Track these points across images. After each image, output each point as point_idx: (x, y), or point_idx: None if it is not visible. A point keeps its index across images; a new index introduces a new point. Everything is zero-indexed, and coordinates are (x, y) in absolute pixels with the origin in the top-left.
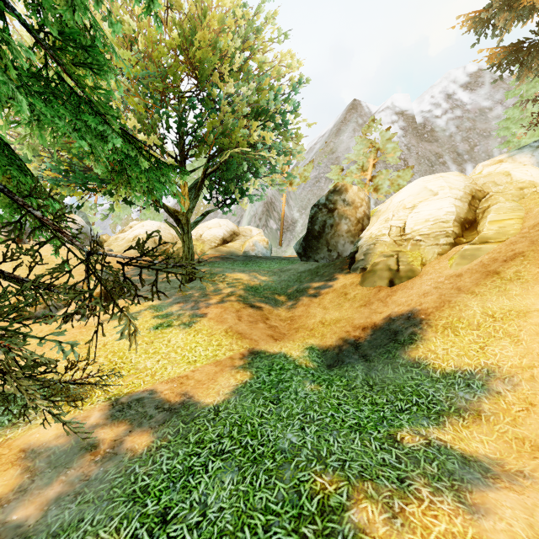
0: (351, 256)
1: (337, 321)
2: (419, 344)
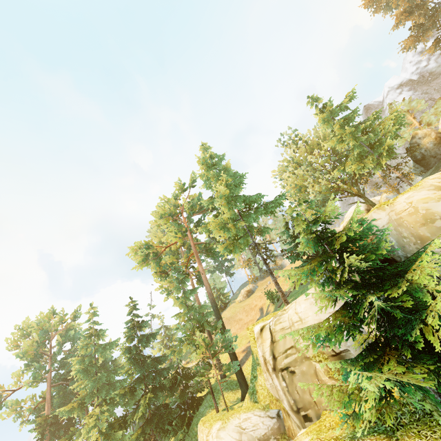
0: None
1: None
2: None
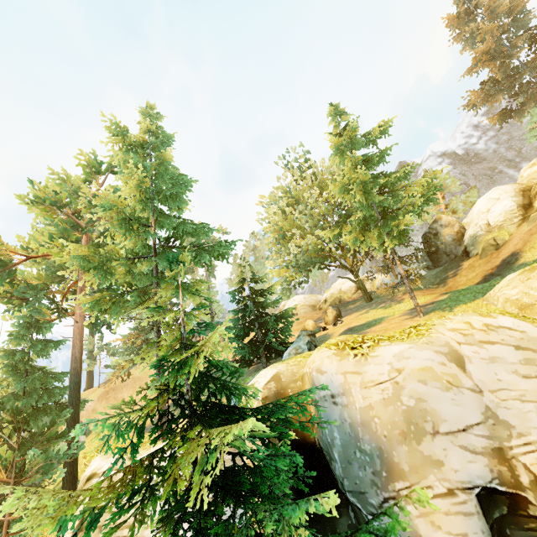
0: (464, 252)
1: (476, 275)
2: (520, 259)
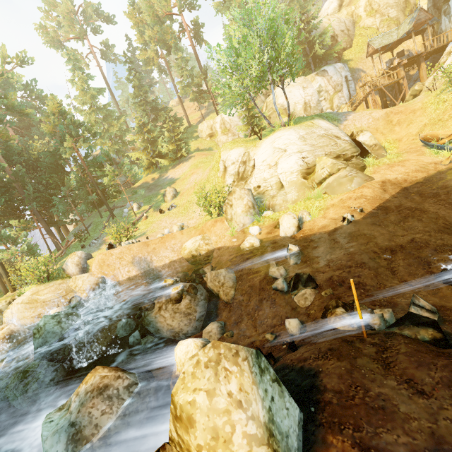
0: None
1: None
2: None
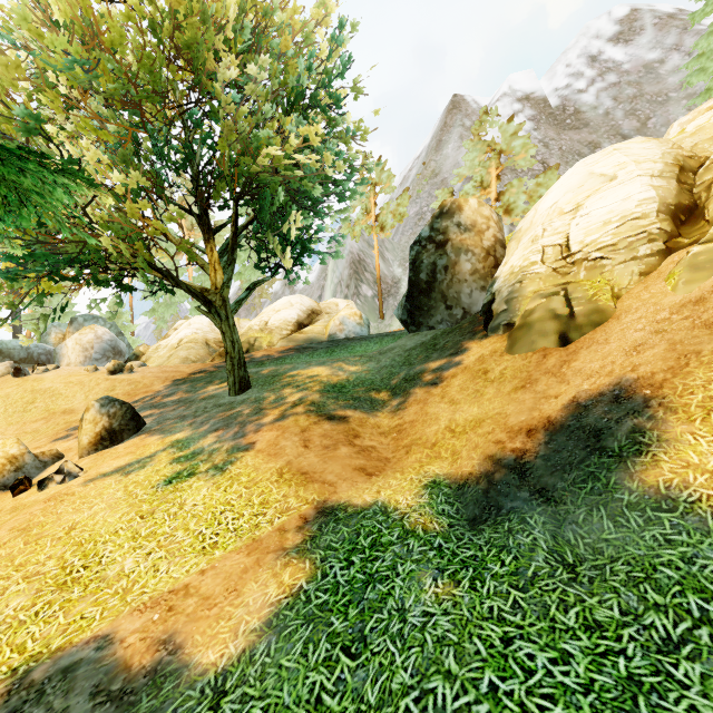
0: (485, 309)
1: (476, 423)
2: (659, 454)
